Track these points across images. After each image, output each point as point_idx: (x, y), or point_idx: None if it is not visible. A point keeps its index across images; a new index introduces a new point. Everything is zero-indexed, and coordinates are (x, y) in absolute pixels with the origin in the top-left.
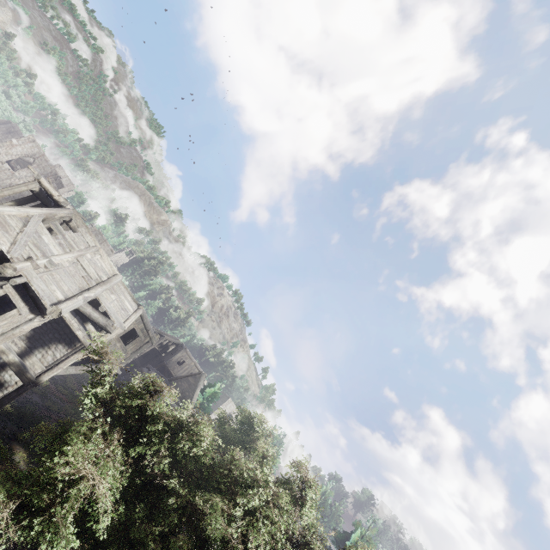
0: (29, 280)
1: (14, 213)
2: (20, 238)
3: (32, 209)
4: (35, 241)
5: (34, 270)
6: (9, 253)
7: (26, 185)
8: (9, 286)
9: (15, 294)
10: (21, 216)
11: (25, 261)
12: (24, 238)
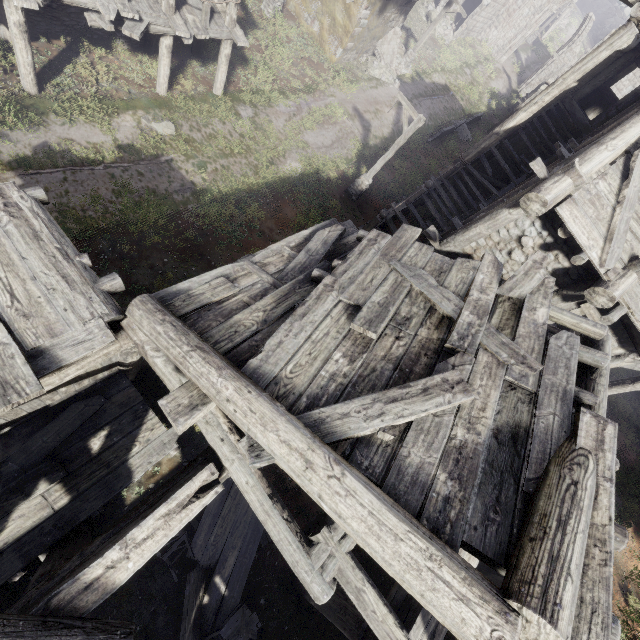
0: (631, 312)
1: (605, 161)
2: (617, 221)
3: (634, 126)
4: (639, 209)
5: (638, 281)
6: (601, 267)
7: (607, 45)
8: (590, 305)
9: (598, 318)
10: (614, 157)
11: (625, 272)
12: (623, 216)
